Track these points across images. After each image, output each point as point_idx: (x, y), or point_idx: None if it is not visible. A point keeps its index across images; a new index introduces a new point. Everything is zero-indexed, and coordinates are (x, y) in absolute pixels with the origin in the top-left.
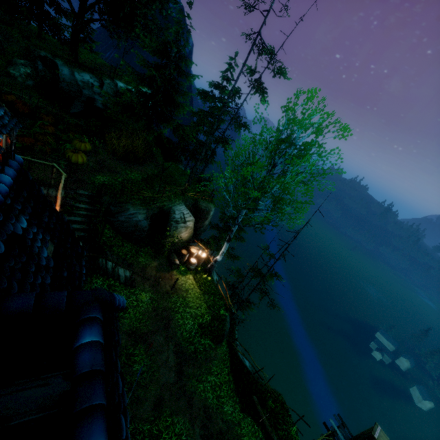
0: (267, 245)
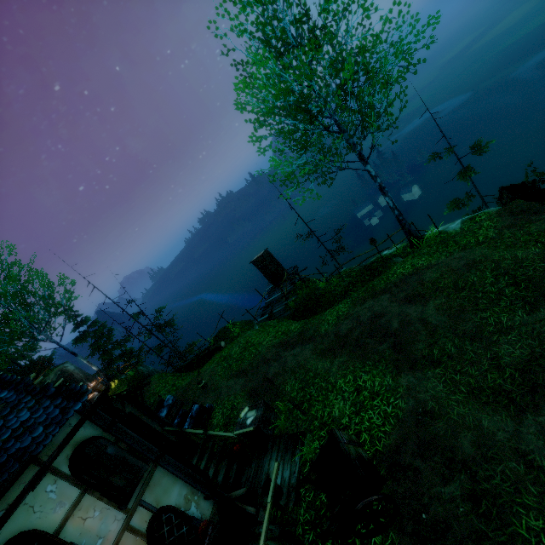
0: (133, 315)
